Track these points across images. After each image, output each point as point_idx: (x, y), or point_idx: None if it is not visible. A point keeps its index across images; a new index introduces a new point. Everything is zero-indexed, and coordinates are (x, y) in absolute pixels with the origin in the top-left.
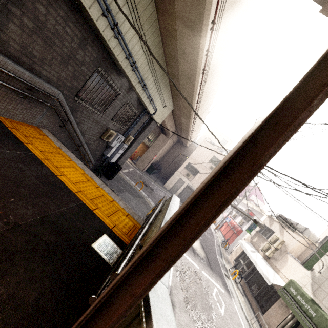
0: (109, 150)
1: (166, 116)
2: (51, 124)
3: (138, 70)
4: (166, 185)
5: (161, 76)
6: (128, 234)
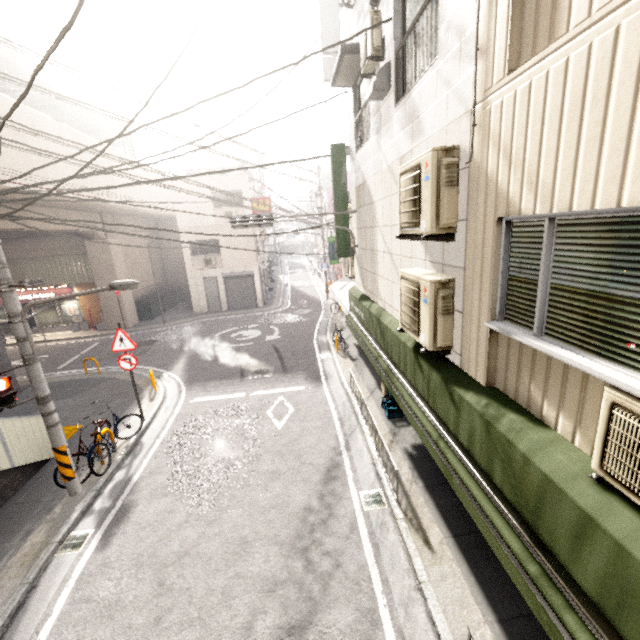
0: None
1: None
2: None
3: None
4: (196, 307)
5: None
6: None
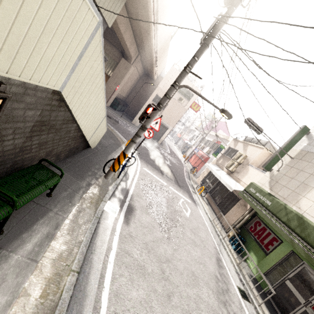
0: None
1: (118, 12)
2: None
3: None
4: (135, 121)
5: None
6: None
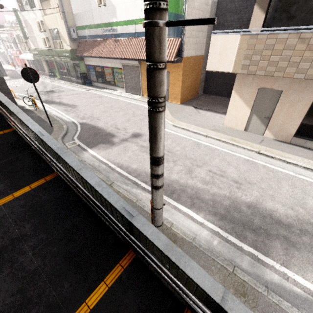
0: None
1: None
2: None
3: None
4: None
5: None
6: None
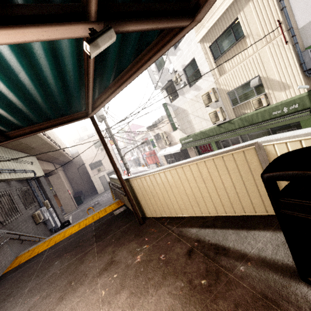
0: (50, 223)
1: (39, 165)
2: (17, 248)
3: (3, 169)
4: (99, 191)
5: (9, 154)
6: (118, 205)
